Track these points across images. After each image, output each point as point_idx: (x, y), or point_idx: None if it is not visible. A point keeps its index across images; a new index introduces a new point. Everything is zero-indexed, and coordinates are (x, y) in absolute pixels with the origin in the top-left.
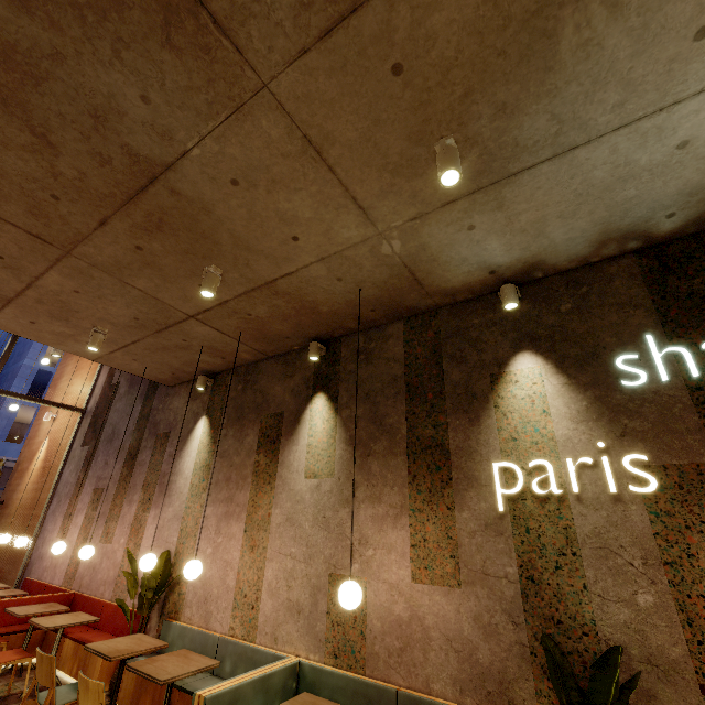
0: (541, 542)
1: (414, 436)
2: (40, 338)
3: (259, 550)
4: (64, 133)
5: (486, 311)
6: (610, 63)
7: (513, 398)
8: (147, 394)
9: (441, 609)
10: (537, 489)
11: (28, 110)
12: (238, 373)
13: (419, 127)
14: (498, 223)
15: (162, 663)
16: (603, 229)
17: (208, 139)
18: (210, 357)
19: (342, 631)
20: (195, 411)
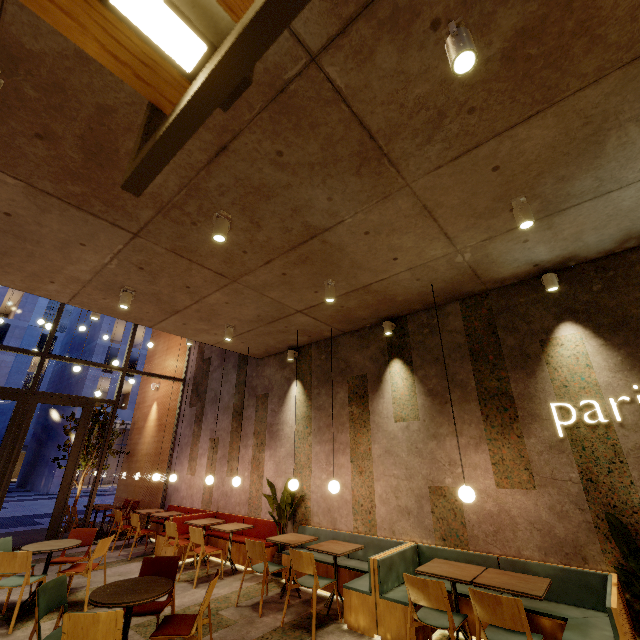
0: (595, 455)
1: (482, 388)
2: (183, 334)
3: (366, 474)
4: (270, 220)
5: (529, 292)
6: (639, 150)
7: (561, 356)
8: (239, 366)
9: (522, 504)
10: (587, 420)
11: (254, 212)
12: (319, 347)
13: (502, 193)
14: (546, 236)
15: (328, 546)
16: (626, 233)
17: (360, 213)
18: (300, 336)
19: (446, 523)
20: (287, 377)
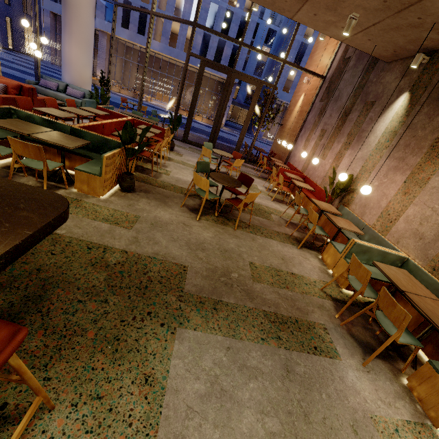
0: None
1: None
2: (315, 27)
3: (409, 196)
4: None
5: None
6: None
7: None
8: (367, 69)
9: None
10: None
11: None
12: None
13: None
14: None
15: (339, 220)
16: None
17: None
18: (437, 34)
19: None
20: (400, 87)
